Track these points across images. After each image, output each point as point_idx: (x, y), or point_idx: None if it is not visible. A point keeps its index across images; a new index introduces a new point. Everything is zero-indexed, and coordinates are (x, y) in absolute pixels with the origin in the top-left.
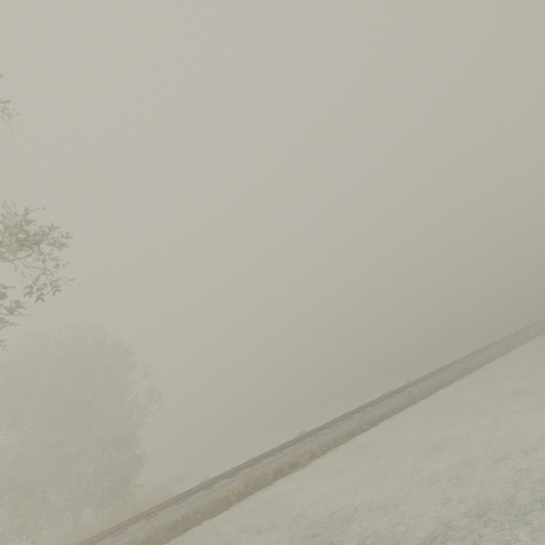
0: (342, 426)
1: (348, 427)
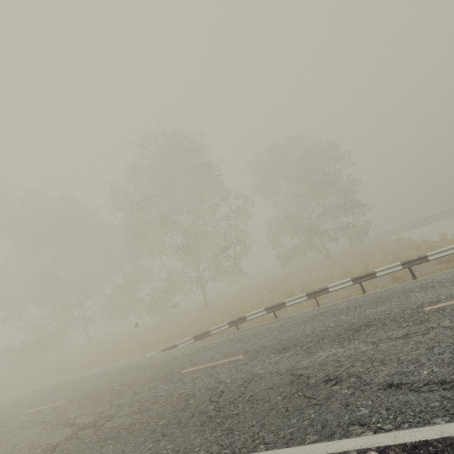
0: (450, 212)
1: (453, 212)
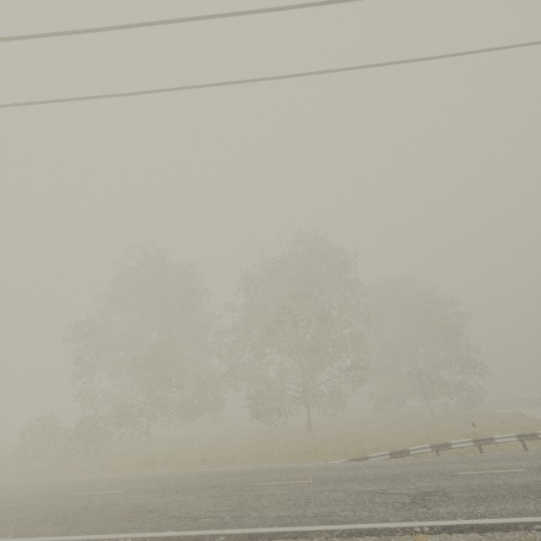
0: None
1: None
